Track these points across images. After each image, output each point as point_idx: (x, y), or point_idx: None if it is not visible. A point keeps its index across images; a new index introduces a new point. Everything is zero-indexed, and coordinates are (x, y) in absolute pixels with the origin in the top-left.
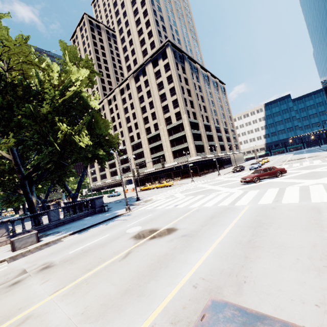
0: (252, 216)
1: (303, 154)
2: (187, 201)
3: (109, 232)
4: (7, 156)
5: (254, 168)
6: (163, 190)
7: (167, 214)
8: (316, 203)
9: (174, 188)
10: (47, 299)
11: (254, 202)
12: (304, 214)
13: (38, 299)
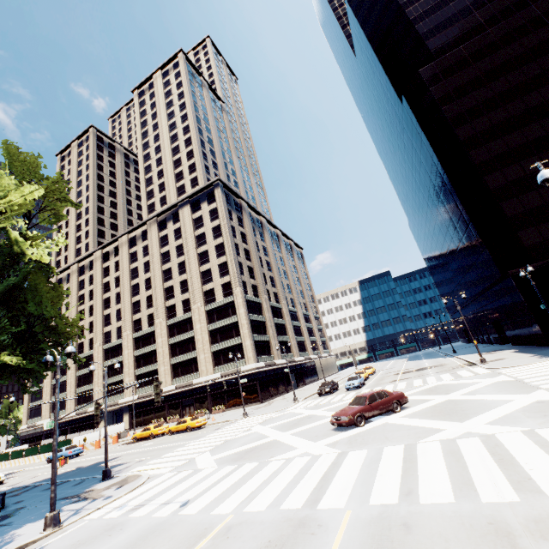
0: None
1: (421, 360)
2: (216, 484)
3: None
4: None
5: (353, 387)
6: (180, 440)
7: (145, 548)
8: (493, 507)
9: (205, 436)
10: None
11: (361, 497)
12: None
13: None
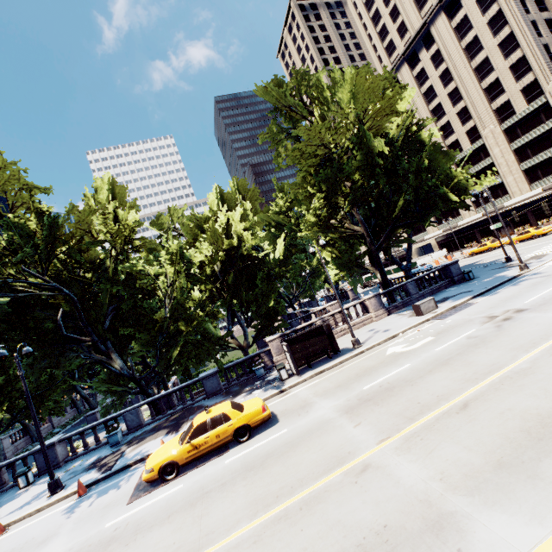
0: None
1: None
2: None
3: (550, 285)
4: (358, 229)
5: None
6: (538, 242)
7: None
8: None
9: None
10: None
11: None
12: None
13: None
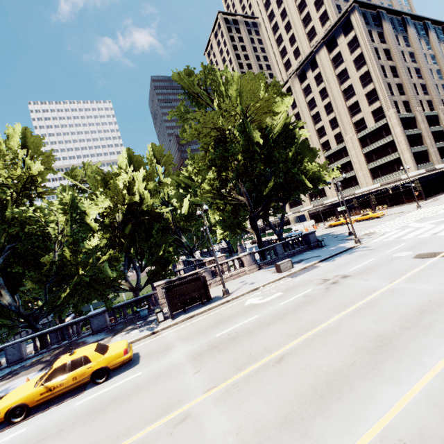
0: None
1: None
2: None
3: (369, 258)
4: (242, 198)
5: None
6: (373, 223)
7: (432, 241)
8: None
9: (394, 219)
10: (391, 284)
11: None
12: None
13: (381, 285)
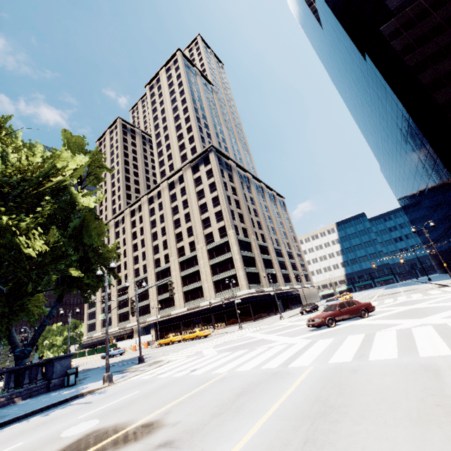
0: (314, 389)
1: (396, 288)
2: (216, 360)
3: (28, 437)
4: None
5: None
6: (191, 343)
7: (167, 388)
8: (428, 358)
9: (210, 340)
10: None
11: (323, 360)
12: (410, 382)
13: None
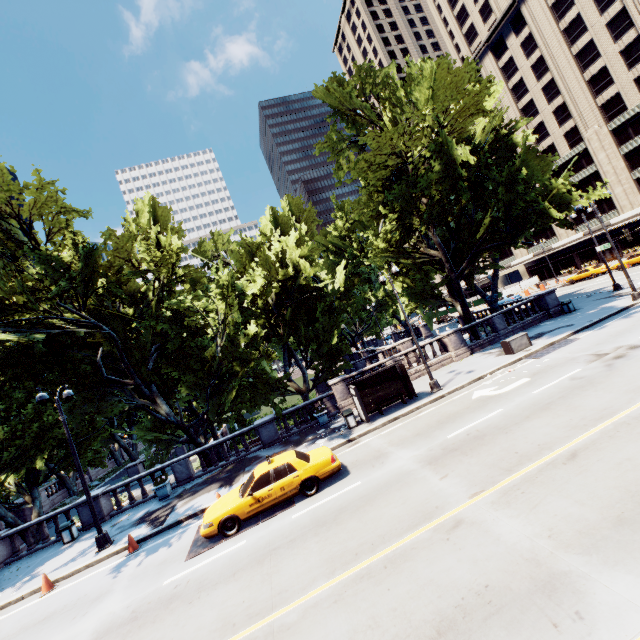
0: None
1: None
2: None
3: None
4: (435, 253)
5: None
6: None
7: None
8: None
9: None
10: None
11: None
12: None
13: None
